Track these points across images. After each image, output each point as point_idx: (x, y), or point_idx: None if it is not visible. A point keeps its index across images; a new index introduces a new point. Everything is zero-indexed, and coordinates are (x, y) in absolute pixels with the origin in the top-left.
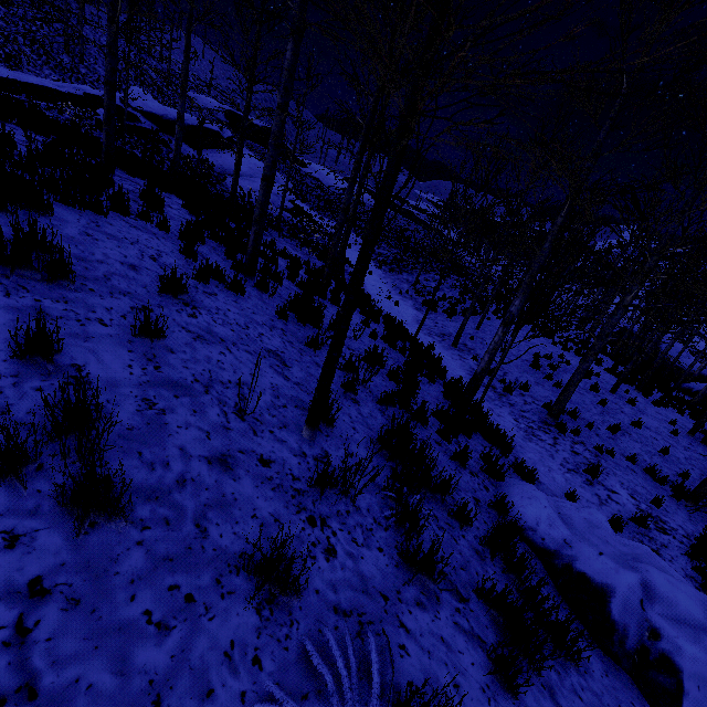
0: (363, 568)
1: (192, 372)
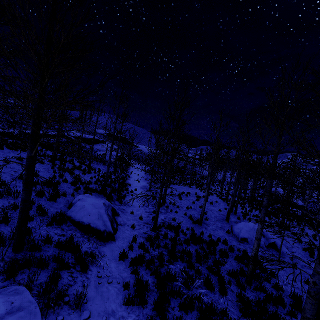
0: (17, 184)
1: (11, 167)
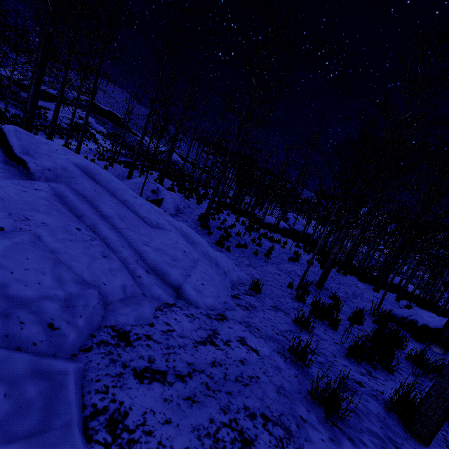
0: None
1: None
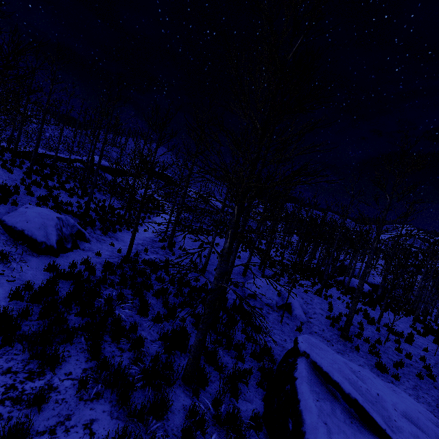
0: None
1: None
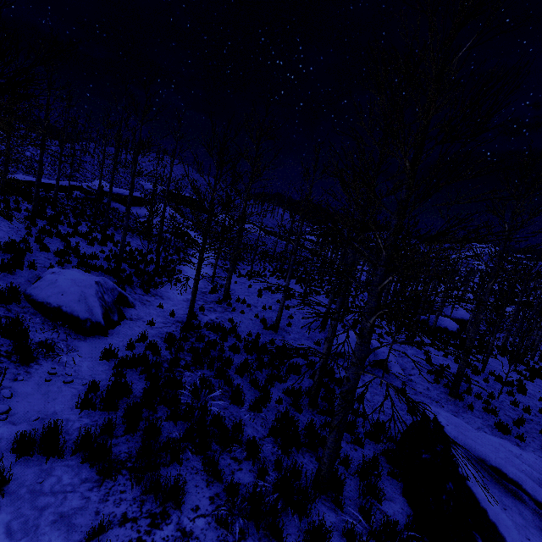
0: None
1: None
